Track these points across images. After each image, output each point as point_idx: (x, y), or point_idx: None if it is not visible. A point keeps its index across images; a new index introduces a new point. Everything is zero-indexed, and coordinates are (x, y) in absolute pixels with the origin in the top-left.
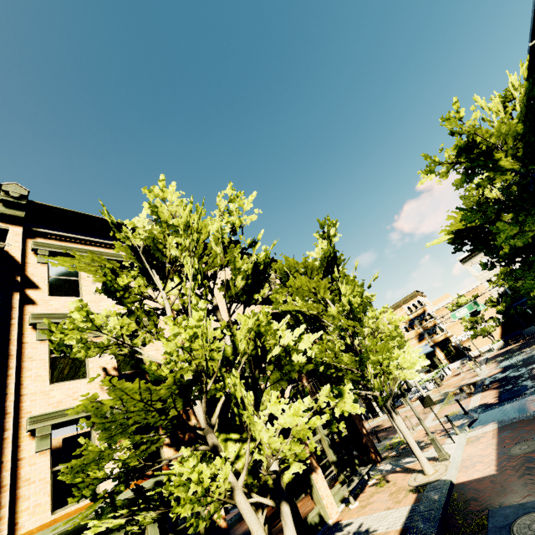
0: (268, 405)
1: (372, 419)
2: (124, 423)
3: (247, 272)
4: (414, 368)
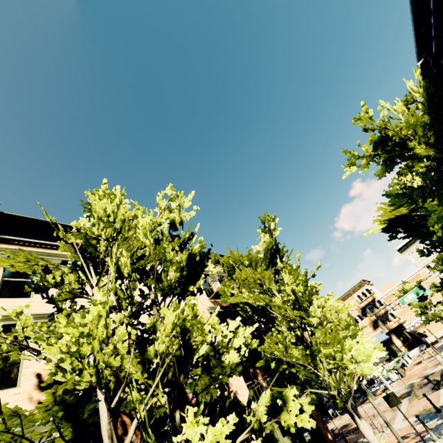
0: (184, 427)
1: (339, 416)
2: None
3: (181, 264)
4: (370, 361)
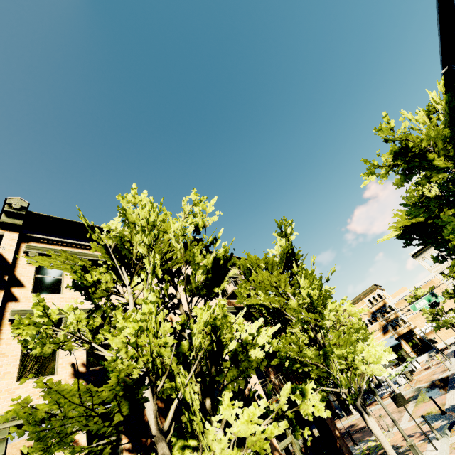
0: (221, 409)
1: (346, 417)
2: (62, 431)
3: (207, 267)
4: (380, 362)
